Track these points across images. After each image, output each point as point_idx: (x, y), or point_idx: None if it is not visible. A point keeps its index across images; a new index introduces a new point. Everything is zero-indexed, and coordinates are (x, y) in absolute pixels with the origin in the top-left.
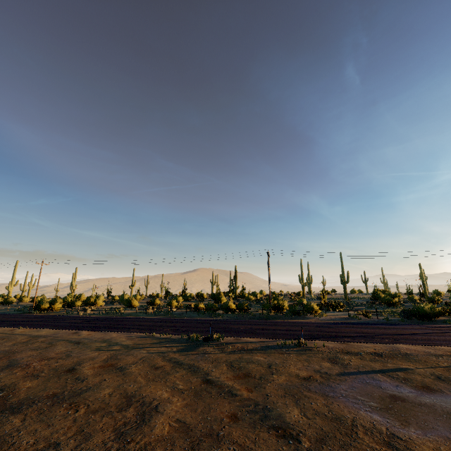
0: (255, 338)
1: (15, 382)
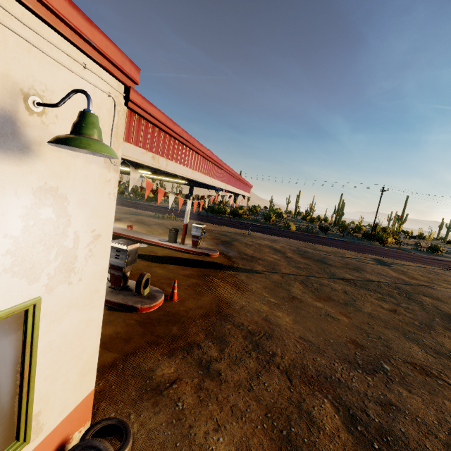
0: None
1: None
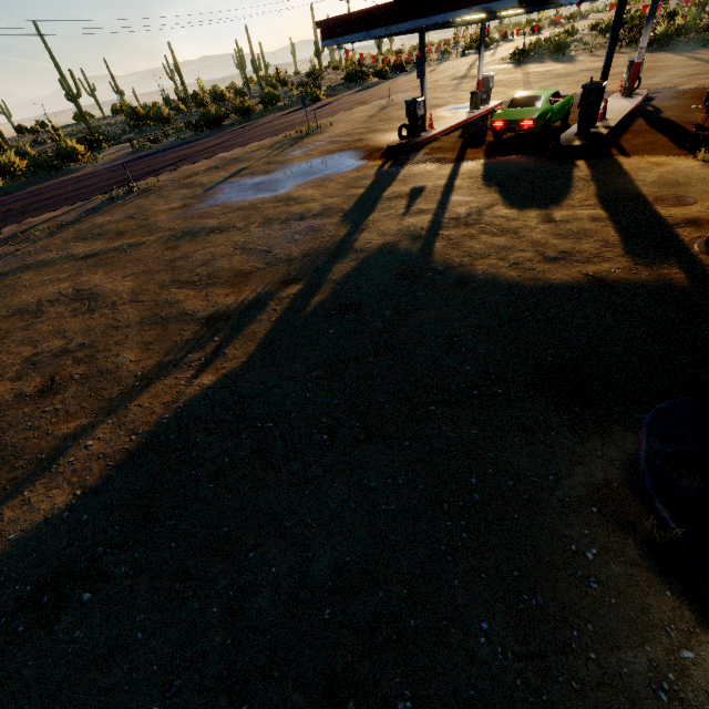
0: (52, 213)
1: None
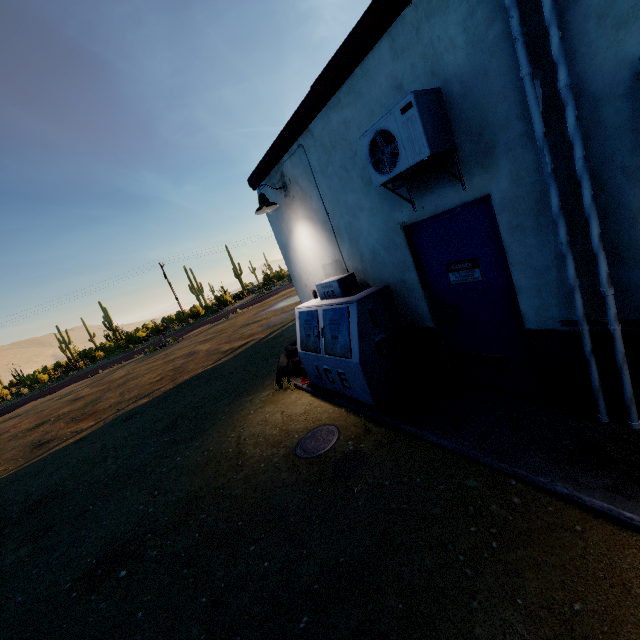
0: (202, 328)
1: (44, 419)
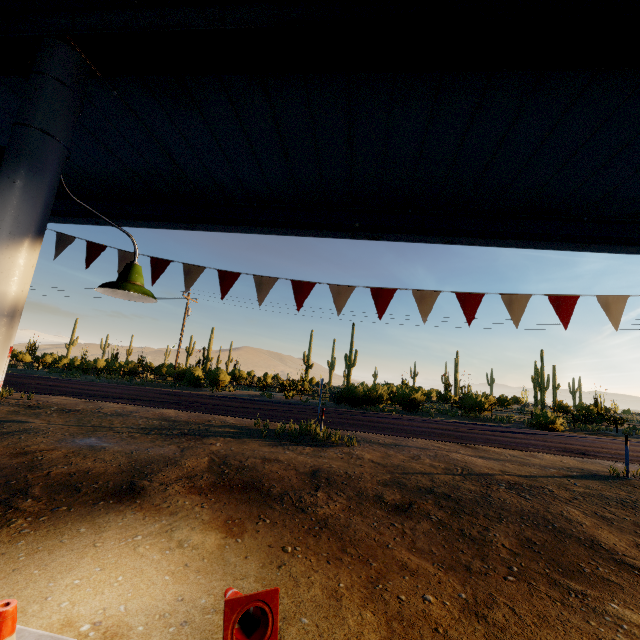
0: None
1: None
